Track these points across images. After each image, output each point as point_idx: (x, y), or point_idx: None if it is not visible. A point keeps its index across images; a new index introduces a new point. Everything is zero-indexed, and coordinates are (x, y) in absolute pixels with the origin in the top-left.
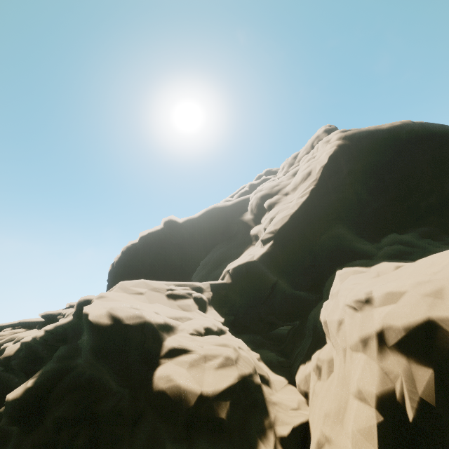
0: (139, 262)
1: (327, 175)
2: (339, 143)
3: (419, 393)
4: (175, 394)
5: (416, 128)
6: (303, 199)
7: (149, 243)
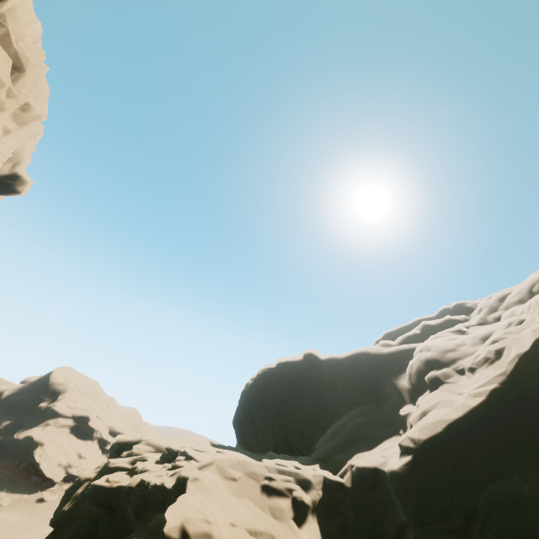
0: (270, 392)
1: (526, 370)
2: None
3: None
4: None
5: None
6: (474, 403)
7: (285, 373)
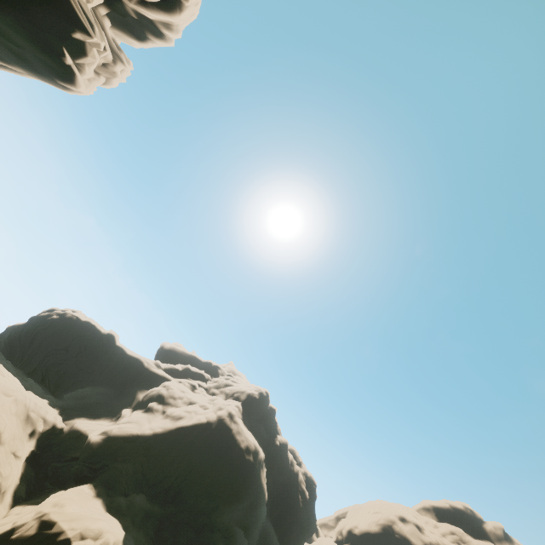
0: (64, 336)
1: (178, 431)
2: (211, 420)
3: (25, 533)
4: None
5: (242, 457)
6: (149, 431)
7: (86, 332)
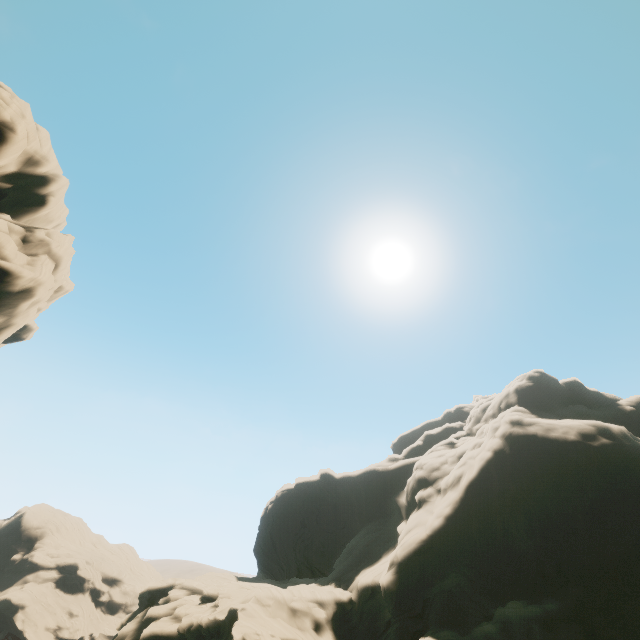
0: (290, 516)
1: (471, 492)
2: (497, 447)
3: None
4: None
5: (589, 450)
6: (436, 521)
7: (304, 494)
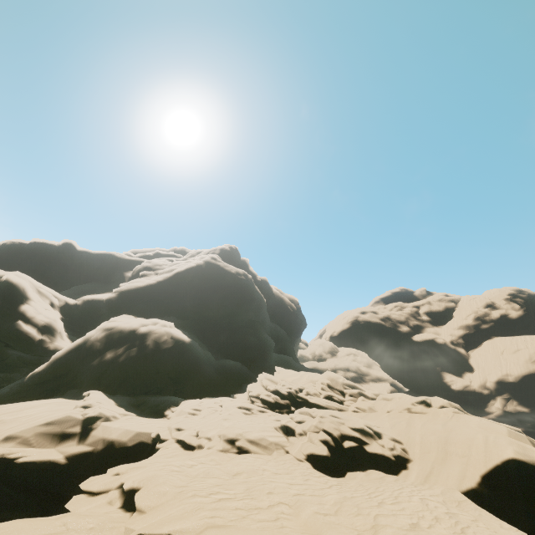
0: (18, 260)
1: (177, 276)
2: (200, 263)
3: (98, 335)
4: (28, 311)
5: (236, 278)
6: (152, 281)
7: (39, 250)
